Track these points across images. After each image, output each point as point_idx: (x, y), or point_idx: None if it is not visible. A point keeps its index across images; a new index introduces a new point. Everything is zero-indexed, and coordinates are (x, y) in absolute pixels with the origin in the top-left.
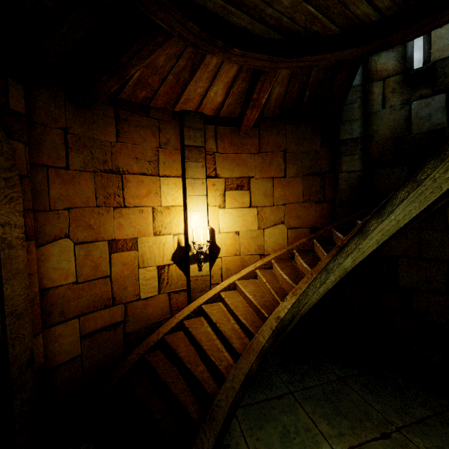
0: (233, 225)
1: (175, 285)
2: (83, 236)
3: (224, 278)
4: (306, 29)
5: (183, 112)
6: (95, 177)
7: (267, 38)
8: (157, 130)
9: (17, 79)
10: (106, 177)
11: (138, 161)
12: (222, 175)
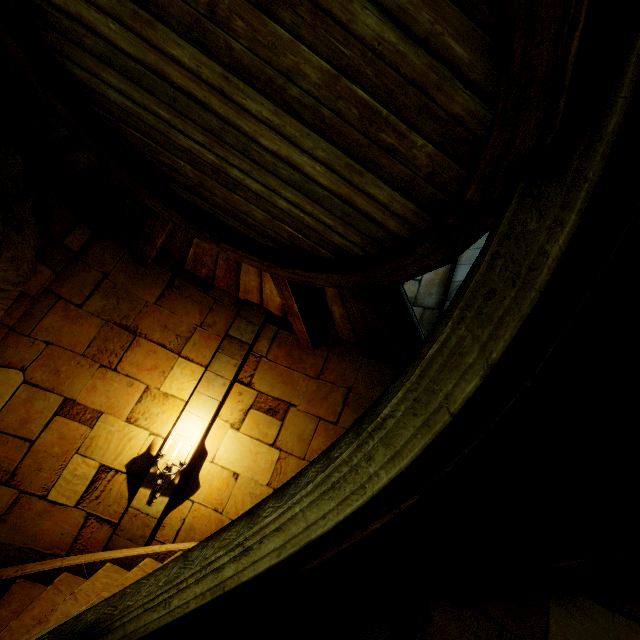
0: (236, 460)
1: (106, 508)
2: (41, 377)
3: (178, 539)
4: (296, 245)
5: (246, 302)
6: (103, 326)
7: (265, 244)
8: (208, 309)
9: (91, 226)
10: (117, 331)
11: (166, 330)
12: (258, 386)
